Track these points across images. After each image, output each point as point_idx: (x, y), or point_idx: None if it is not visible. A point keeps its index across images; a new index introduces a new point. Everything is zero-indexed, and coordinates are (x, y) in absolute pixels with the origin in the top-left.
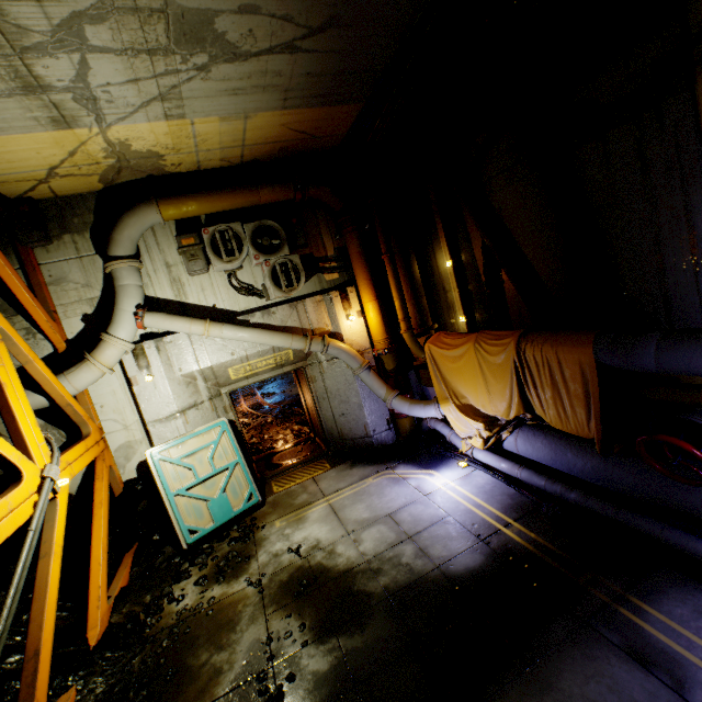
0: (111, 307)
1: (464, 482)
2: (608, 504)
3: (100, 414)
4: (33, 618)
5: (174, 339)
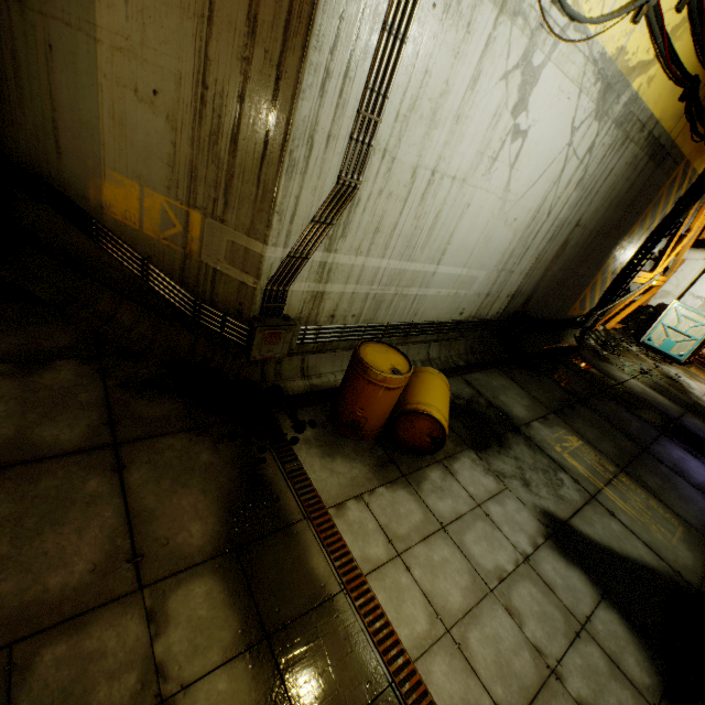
0: None
1: None
2: None
3: (676, 272)
4: (616, 305)
5: None
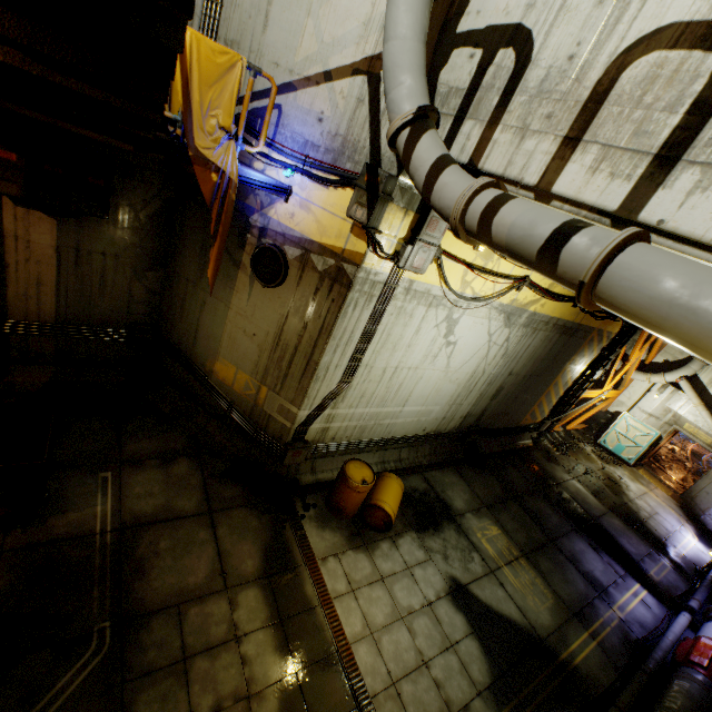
0: (678, 365)
1: (697, 548)
2: (711, 580)
3: (628, 387)
4: (572, 412)
5: (682, 395)
